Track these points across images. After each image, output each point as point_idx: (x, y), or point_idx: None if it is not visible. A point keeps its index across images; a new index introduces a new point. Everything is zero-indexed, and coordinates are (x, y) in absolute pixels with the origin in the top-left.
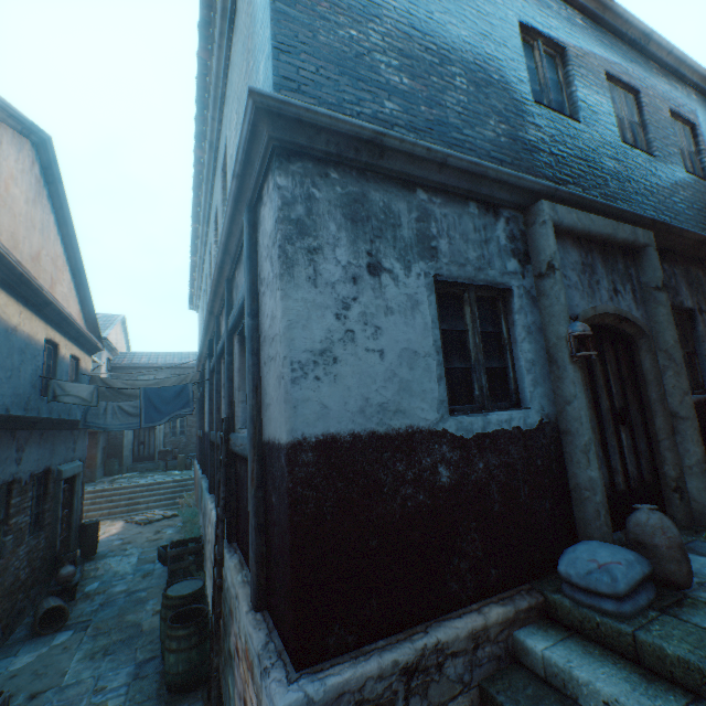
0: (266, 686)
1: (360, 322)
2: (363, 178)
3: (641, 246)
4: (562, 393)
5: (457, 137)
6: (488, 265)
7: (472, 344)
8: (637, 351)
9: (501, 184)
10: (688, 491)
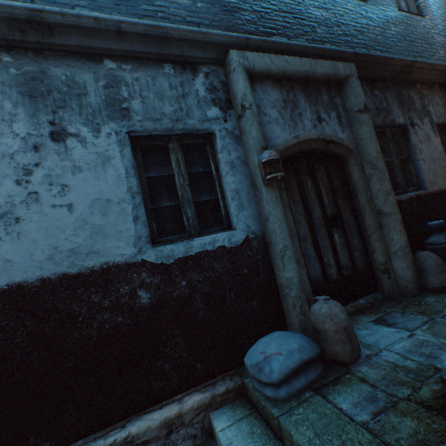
0: None
1: (44, 184)
2: (42, 57)
3: (343, 77)
4: (263, 212)
5: (148, 8)
6: (186, 116)
7: (179, 185)
8: (347, 166)
9: (190, 43)
10: (395, 271)
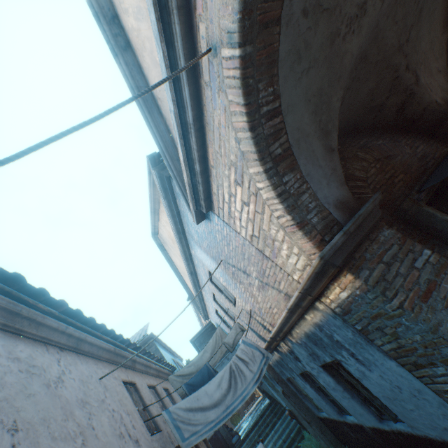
0: None
1: None
2: None
3: None
4: None
5: None
6: None
7: None
8: None
9: None
10: (230, 437)
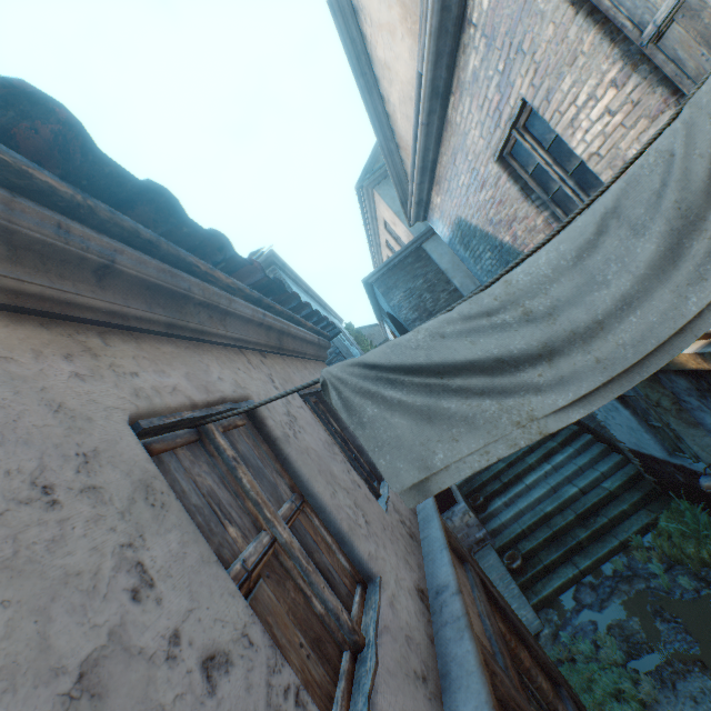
0: (456, 514)
1: None
2: None
3: None
4: None
5: None
6: None
7: None
8: None
9: None
10: None
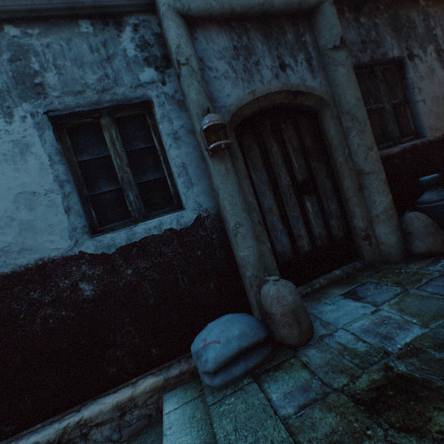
0: None
1: None
2: None
3: (313, 5)
4: (214, 187)
5: None
6: (114, 83)
7: (117, 166)
8: (321, 121)
9: None
10: (377, 237)
